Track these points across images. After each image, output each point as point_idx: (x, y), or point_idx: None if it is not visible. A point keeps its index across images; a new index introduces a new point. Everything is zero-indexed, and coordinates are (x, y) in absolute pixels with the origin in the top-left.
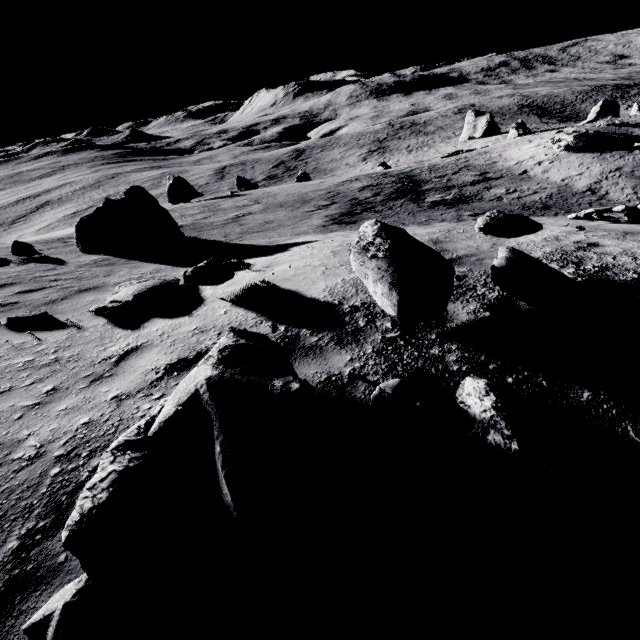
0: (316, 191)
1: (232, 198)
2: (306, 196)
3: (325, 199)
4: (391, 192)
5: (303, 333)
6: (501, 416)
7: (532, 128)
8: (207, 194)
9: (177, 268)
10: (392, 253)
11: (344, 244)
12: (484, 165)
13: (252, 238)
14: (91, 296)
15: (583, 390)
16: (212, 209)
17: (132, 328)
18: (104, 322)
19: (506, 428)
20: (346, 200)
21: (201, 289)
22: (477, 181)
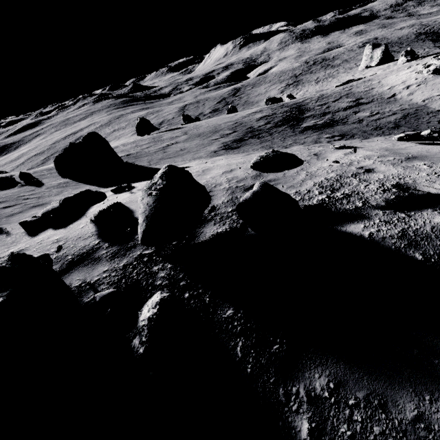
0: (227, 123)
1: (173, 131)
2: (218, 127)
3: (230, 129)
4: (279, 120)
5: (103, 246)
6: (149, 326)
7: (424, 53)
8: (172, 126)
9: (99, 188)
10: (161, 192)
11: (200, 170)
12: (362, 92)
13: (164, 163)
14: (35, 211)
15: (230, 308)
16: (156, 140)
17: (33, 235)
18: (24, 230)
19: (145, 335)
20: (244, 129)
21: (92, 207)
22: (350, 106)
